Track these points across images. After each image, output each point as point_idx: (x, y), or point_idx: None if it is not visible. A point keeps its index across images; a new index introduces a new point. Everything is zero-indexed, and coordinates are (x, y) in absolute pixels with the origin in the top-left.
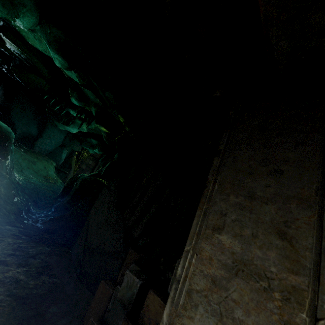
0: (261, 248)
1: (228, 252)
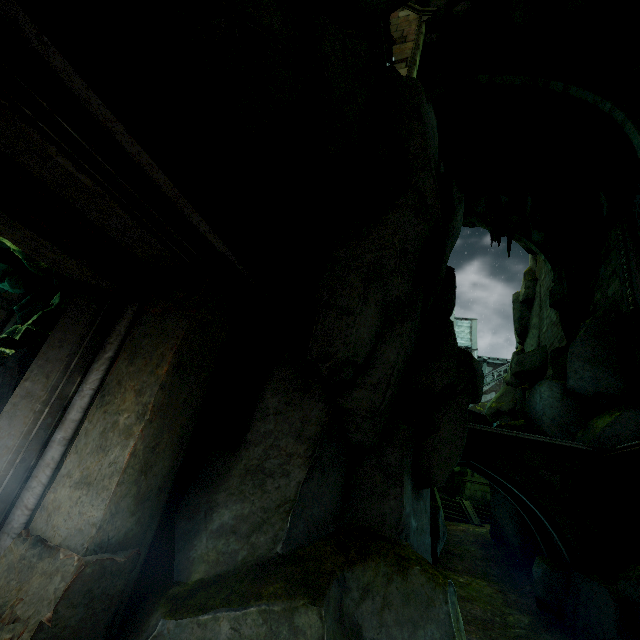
0: (38, 384)
1: (26, 389)
